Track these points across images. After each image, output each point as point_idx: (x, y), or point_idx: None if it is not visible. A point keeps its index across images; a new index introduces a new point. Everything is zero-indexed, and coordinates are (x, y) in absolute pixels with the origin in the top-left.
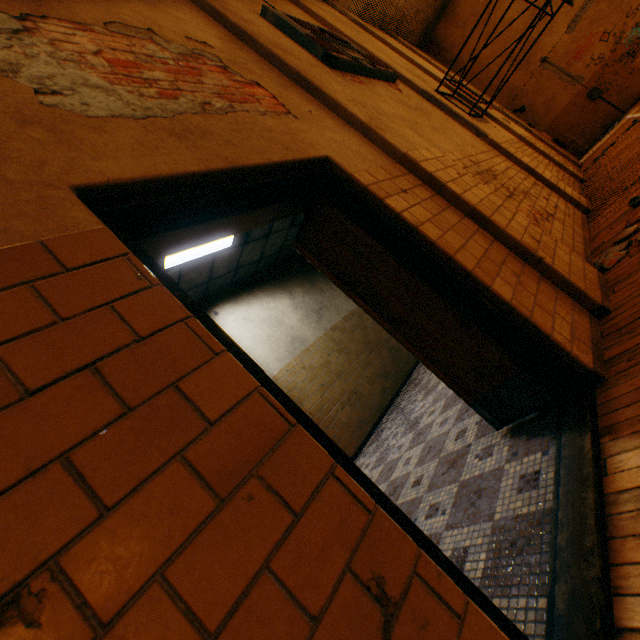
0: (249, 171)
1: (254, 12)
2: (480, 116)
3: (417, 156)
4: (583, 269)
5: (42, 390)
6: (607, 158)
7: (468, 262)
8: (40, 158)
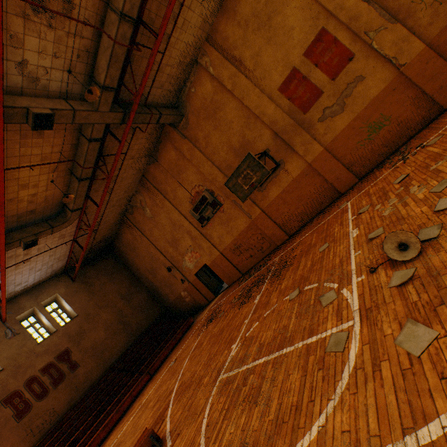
0: (200, 268)
1: (189, 211)
2: (275, 170)
3: (215, 259)
4: (238, 275)
5: (198, 284)
6: (348, 194)
7: (219, 275)
8: (192, 273)
